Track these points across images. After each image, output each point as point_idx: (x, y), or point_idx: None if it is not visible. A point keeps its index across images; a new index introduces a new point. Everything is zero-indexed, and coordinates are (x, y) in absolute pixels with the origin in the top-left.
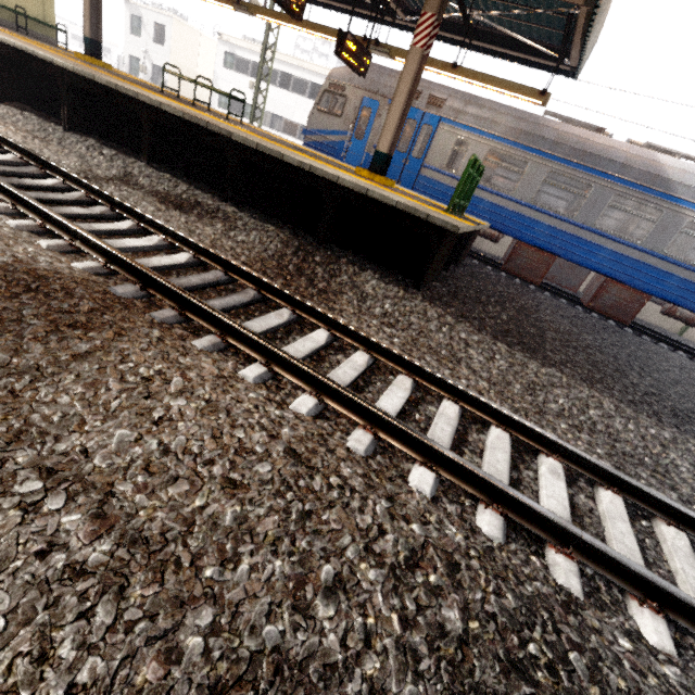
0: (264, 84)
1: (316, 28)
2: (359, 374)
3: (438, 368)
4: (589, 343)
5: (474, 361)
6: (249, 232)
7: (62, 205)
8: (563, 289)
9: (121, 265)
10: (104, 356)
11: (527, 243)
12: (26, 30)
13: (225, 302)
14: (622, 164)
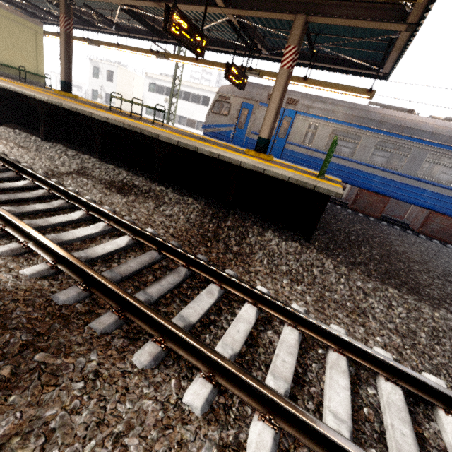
0: (173, 99)
1: (209, 63)
2: (296, 358)
3: (352, 326)
4: (442, 269)
5: (376, 310)
6: (174, 206)
7: (28, 202)
8: (391, 217)
9: (67, 264)
10: (20, 446)
11: (367, 190)
12: (25, 79)
13: (161, 286)
14: (432, 132)
